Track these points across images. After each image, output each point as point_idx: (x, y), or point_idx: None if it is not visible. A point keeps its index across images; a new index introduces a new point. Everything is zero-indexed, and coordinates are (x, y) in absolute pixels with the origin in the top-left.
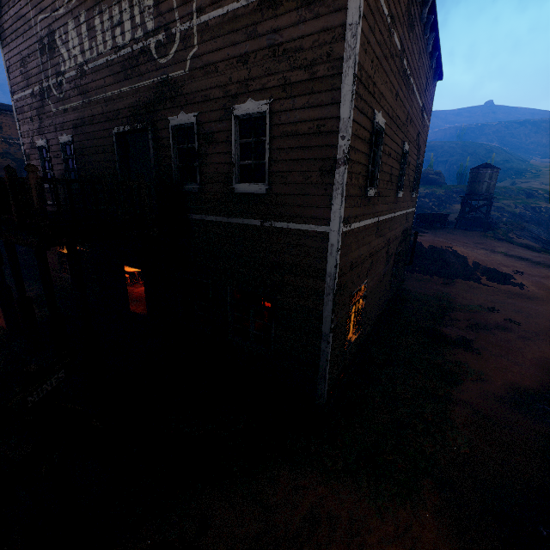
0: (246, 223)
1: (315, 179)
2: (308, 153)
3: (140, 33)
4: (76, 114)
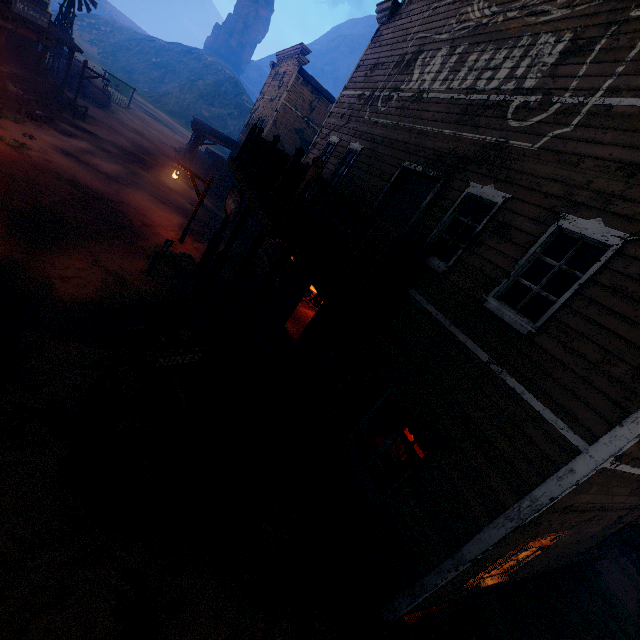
0: (468, 345)
1: (620, 373)
2: (638, 335)
3: (511, 85)
4: (381, 131)
